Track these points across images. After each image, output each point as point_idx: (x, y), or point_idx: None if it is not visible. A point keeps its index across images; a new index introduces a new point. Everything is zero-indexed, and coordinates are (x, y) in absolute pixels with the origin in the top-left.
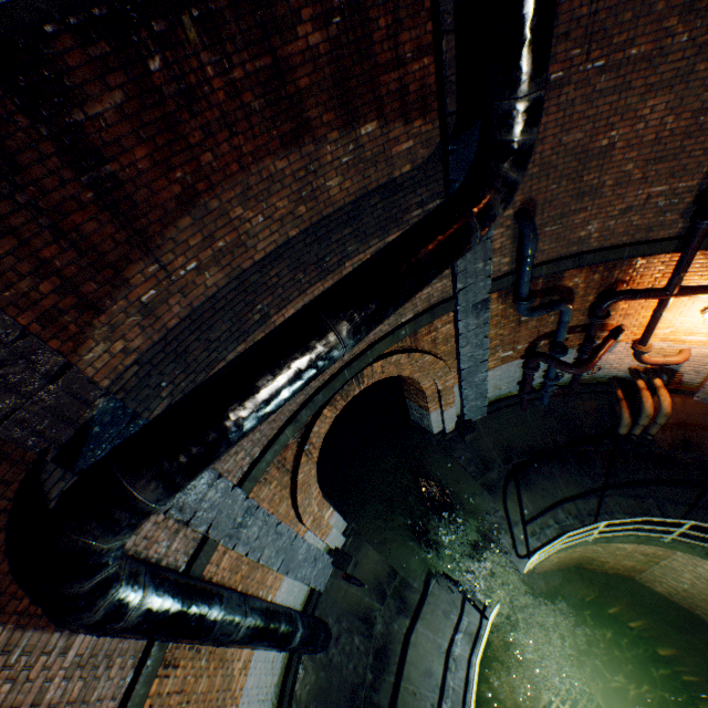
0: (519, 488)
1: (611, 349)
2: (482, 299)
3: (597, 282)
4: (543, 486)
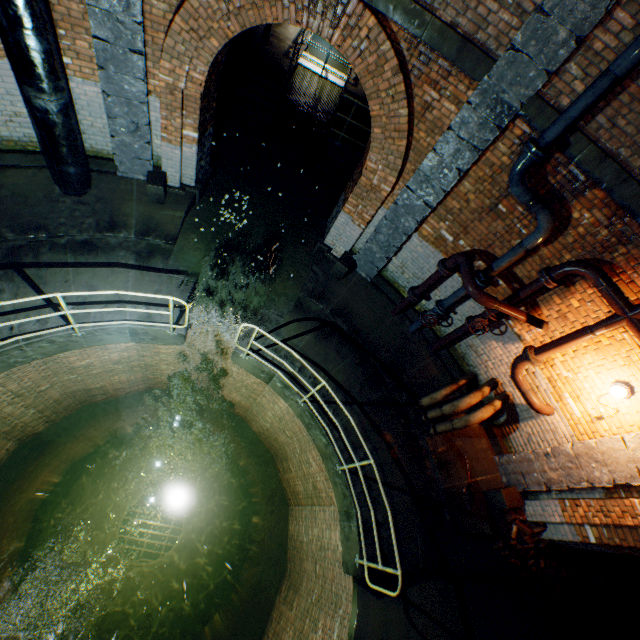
0: (315, 331)
1: (509, 342)
2: (510, 103)
3: (595, 244)
4: (329, 351)
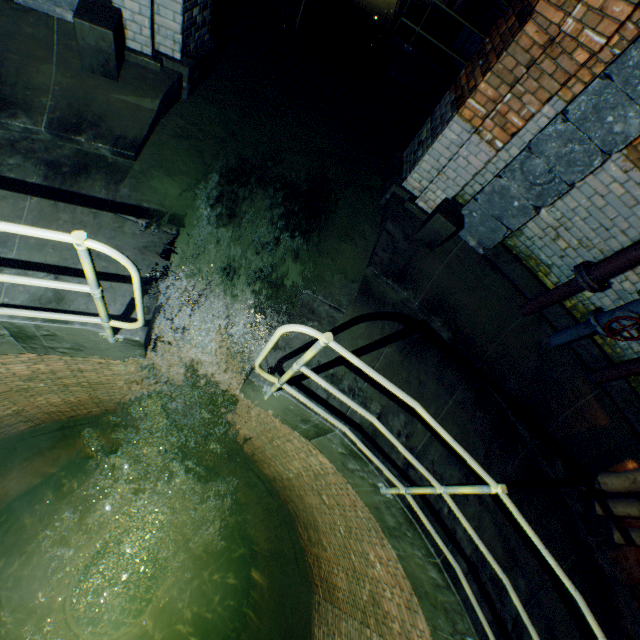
0: (397, 339)
1: None
2: None
3: None
4: (425, 379)
